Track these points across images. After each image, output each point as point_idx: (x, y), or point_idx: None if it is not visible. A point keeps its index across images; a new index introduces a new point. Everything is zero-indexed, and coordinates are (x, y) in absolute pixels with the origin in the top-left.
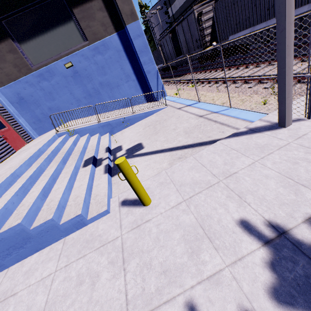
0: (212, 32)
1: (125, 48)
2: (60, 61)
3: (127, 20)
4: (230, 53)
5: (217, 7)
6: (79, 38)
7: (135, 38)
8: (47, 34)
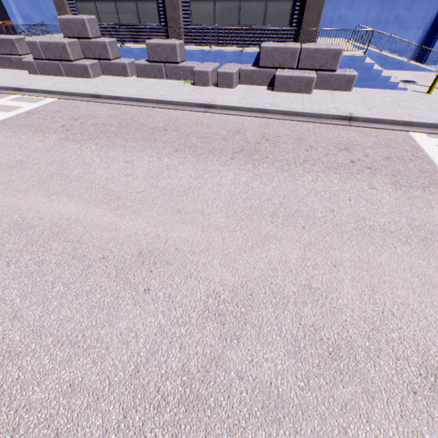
0: None
1: None
2: None
3: None
4: None
5: None
6: None
7: None
8: None
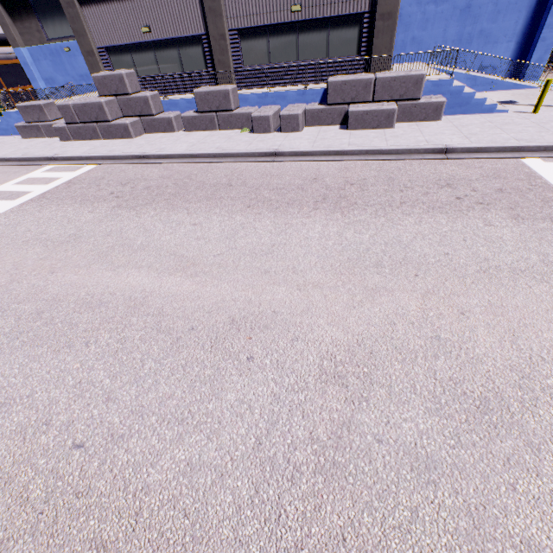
0: None
1: None
2: None
3: None
4: None
5: None
6: None
7: None
8: None
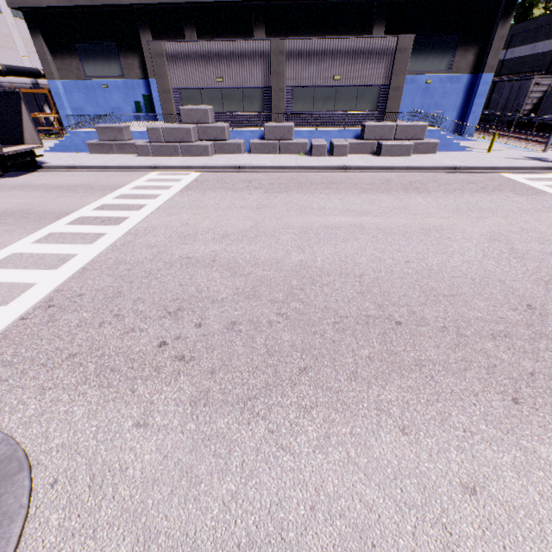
0: (536, 104)
1: (469, 87)
2: (424, 76)
3: (486, 70)
4: (540, 129)
5: None
6: (446, 67)
7: (482, 84)
8: (431, 55)
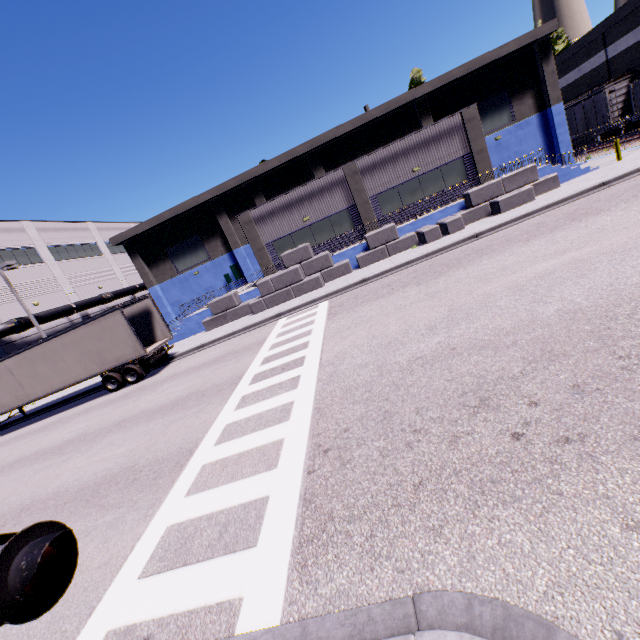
0: (623, 107)
1: (543, 124)
2: (490, 136)
3: (553, 103)
4: None
5: (635, 85)
6: (508, 119)
7: (556, 115)
8: (487, 118)
